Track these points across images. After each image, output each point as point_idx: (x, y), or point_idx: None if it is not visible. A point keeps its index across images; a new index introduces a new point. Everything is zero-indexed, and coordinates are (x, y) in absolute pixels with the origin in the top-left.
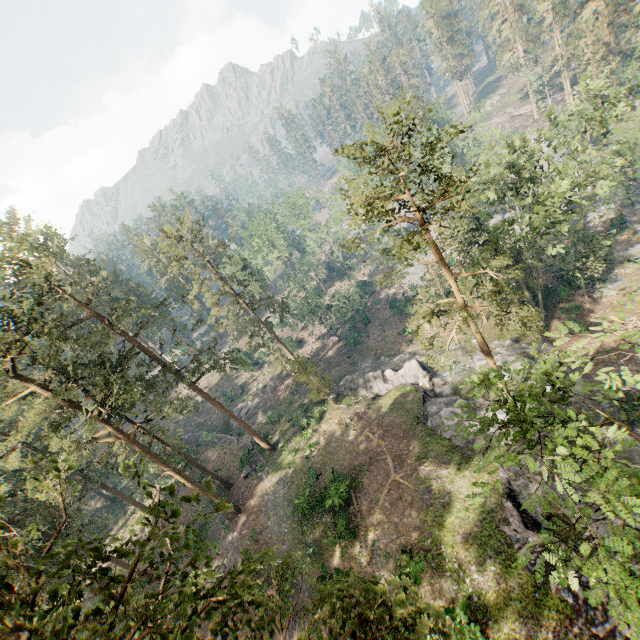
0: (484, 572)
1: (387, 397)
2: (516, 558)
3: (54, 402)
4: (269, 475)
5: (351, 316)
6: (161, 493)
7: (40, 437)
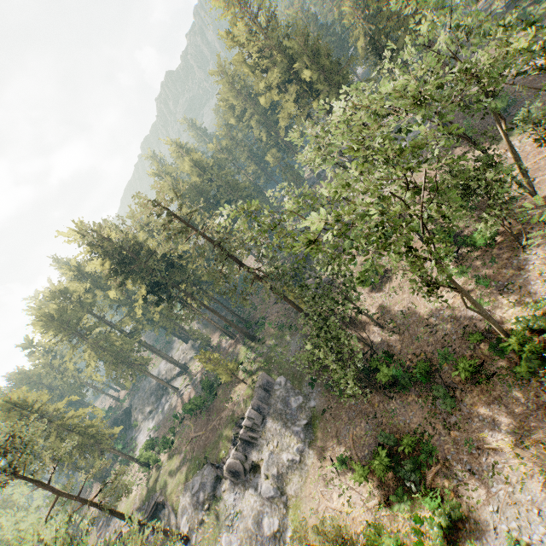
0: (160, 475)
1: (228, 431)
2: (154, 492)
3: None
4: (241, 347)
5: (383, 356)
6: None
7: None
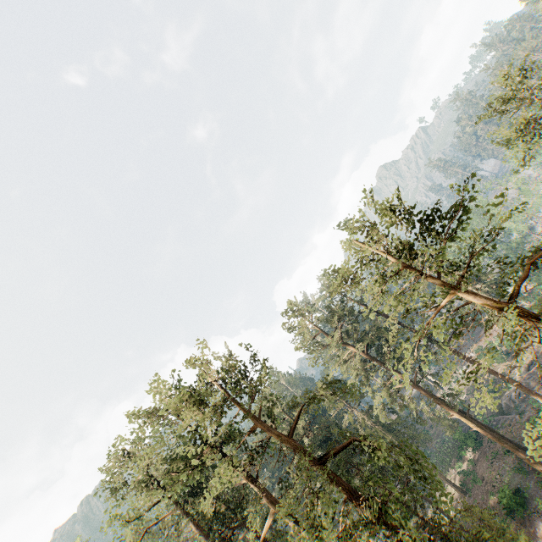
0: None
1: None
2: None
3: (361, 365)
4: None
5: None
6: (458, 474)
7: (360, 386)
